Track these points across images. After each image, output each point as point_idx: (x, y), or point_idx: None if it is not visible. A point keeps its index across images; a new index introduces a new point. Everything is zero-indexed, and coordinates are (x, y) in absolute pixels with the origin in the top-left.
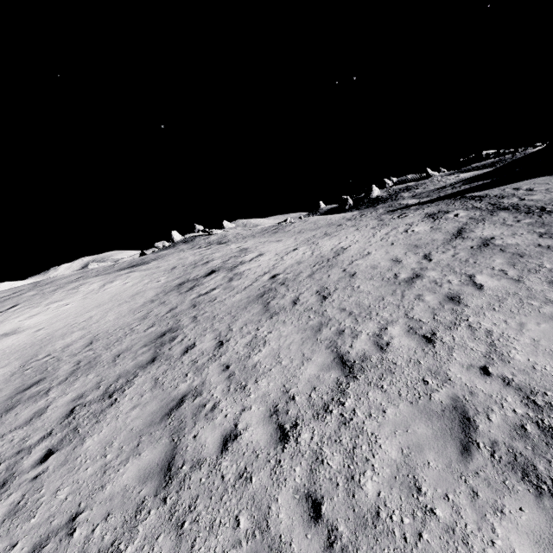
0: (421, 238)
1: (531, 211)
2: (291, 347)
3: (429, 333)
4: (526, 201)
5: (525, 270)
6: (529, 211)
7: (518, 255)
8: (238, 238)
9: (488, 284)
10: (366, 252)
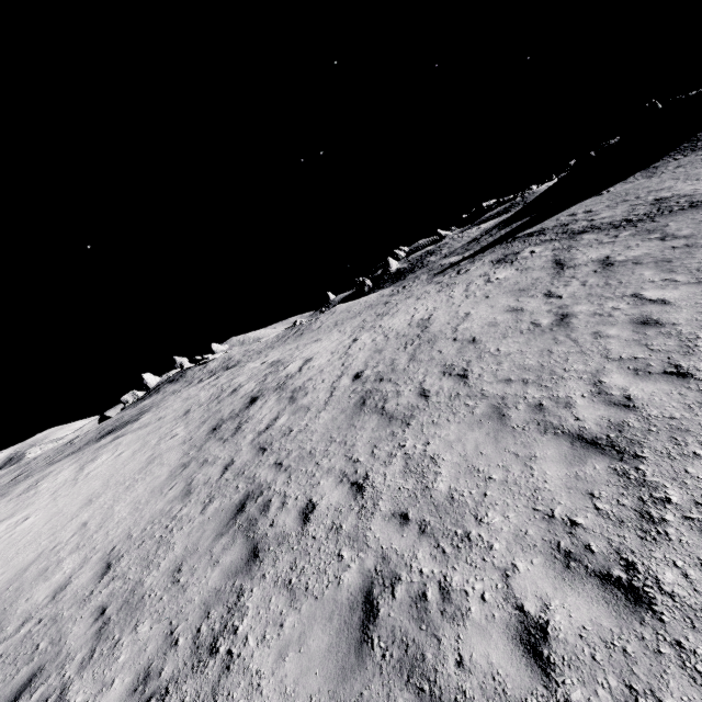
0: (518, 282)
1: (618, 225)
2: (484, 451)
3: (669, 366)
4: (599, 220)
5: (693, 271)
6: (615, 226)
7: (664, 261)
8: (252, 355)
9: (670, 296)
10: (463, 314)
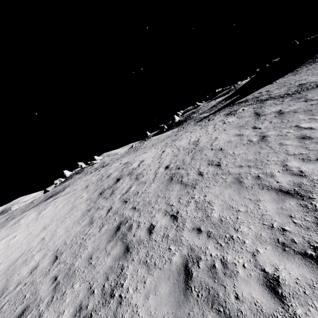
0: (239, 123)
1: (283, 96)
2: (234, 198)
3: None
4: (273, 94)
5: None
6: (281, 96)
7: (308, 111)
8: (114, 160)
9: (313, 126)
10: (214, 138)
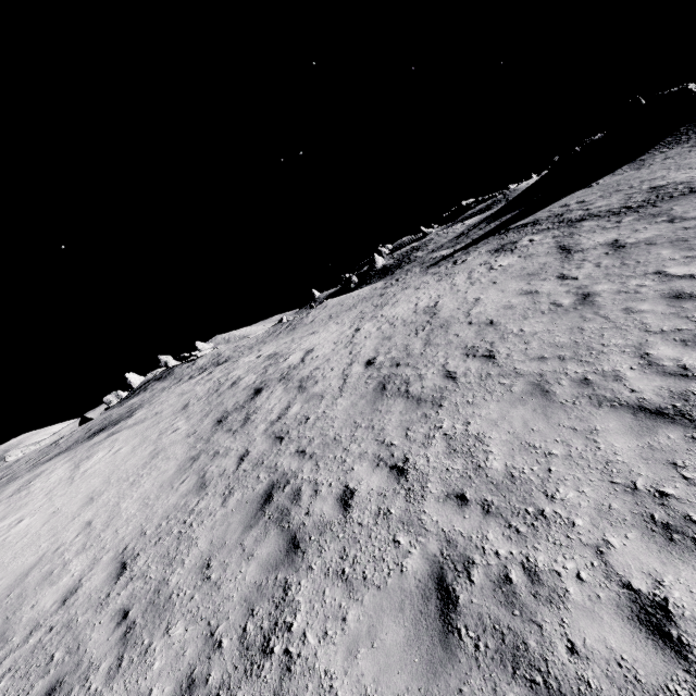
0: (525, 267)
1: (618, 212)
2: (536, 428)
3: None
4: (596, 209)
5: None
6: (614, 213)
7: (679, 241)
8: (243, 351)
9: None
10: (472, 299)
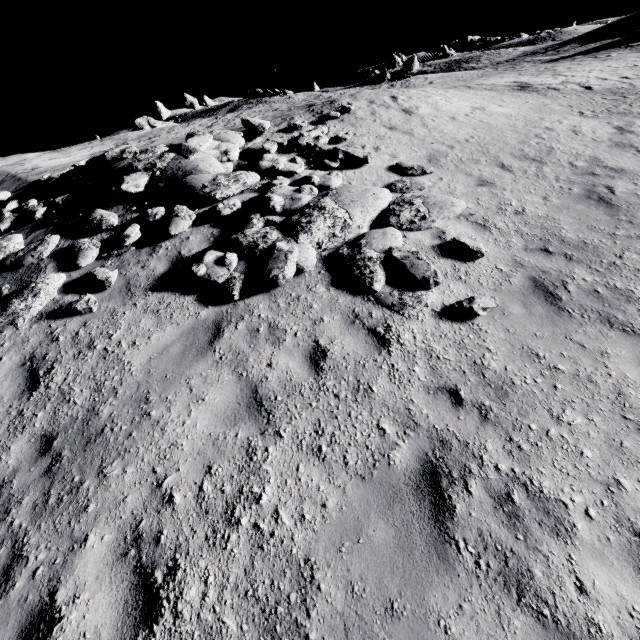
0: None
1: None
2: None
3: None
4: None
5: None
6: None
7: None
8: None
9: None
10: None
